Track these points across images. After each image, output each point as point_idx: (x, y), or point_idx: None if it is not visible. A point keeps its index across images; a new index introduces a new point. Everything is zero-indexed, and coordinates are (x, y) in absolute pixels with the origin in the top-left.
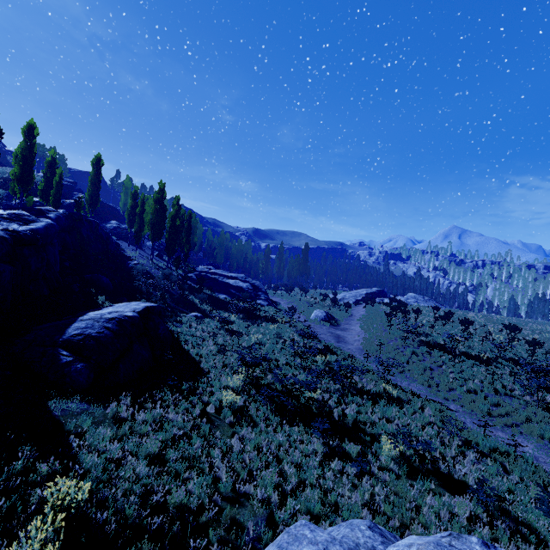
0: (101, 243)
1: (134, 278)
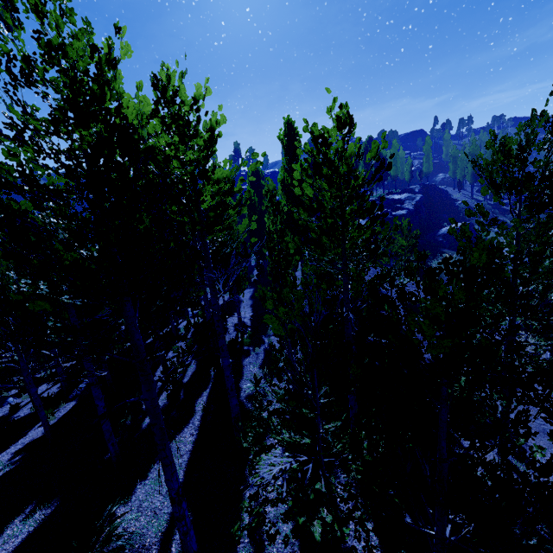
0: (438, 196)
1: (459, 212)
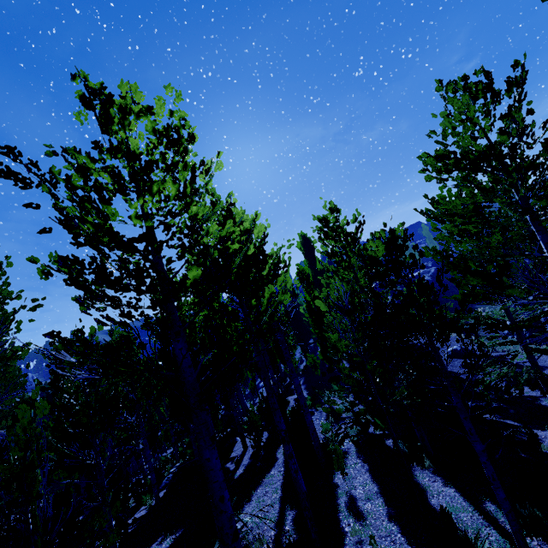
0: None
1: None
